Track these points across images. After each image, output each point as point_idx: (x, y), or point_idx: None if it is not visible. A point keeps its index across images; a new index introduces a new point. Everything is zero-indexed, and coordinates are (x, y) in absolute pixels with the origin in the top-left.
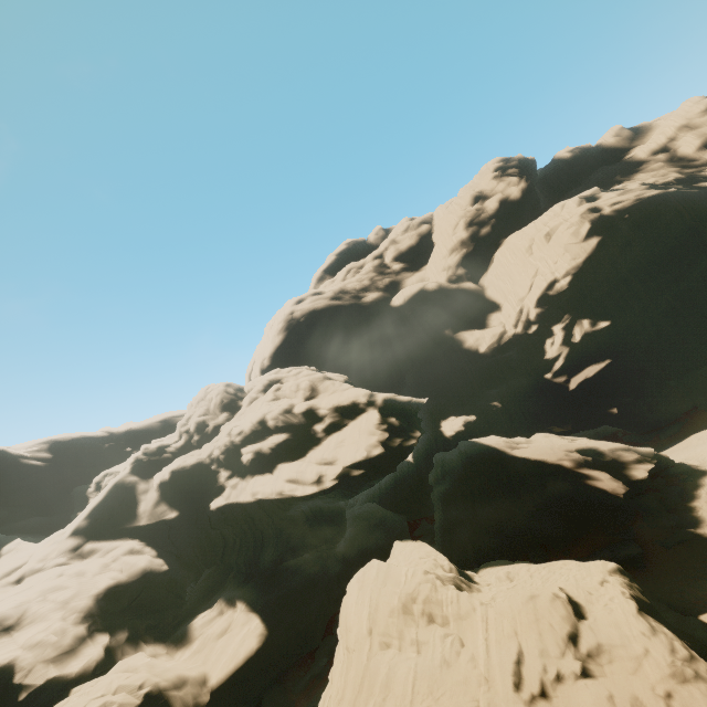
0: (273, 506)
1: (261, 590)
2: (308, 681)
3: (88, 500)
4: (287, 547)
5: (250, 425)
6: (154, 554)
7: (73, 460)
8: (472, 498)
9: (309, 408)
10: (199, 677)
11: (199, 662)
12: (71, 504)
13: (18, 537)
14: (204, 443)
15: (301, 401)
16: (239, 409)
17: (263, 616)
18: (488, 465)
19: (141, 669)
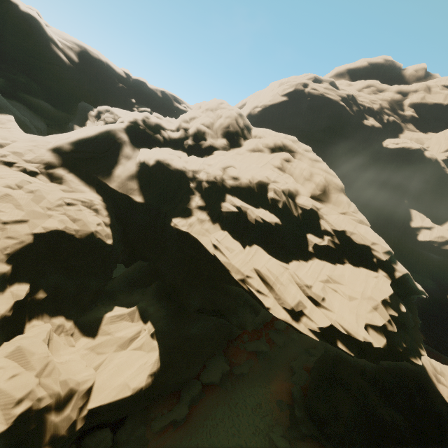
0: (225, 275)
1: (171, 319)
2: (167, 423)
3: (87, 121)
4: (211, 308)
5: (250, 180)
6: (107, 222)
7: (92, 77)
8: (371, 384)
9: (315, 211)
10: (84, 394)
11: (93, 368)
12: (76, 111)
13: (17, 112)
14: (193, 152)
15: (307, 194)
16: (238, 145)
17: (162, 352)
18: (409, 377)
19: (33, 369)
